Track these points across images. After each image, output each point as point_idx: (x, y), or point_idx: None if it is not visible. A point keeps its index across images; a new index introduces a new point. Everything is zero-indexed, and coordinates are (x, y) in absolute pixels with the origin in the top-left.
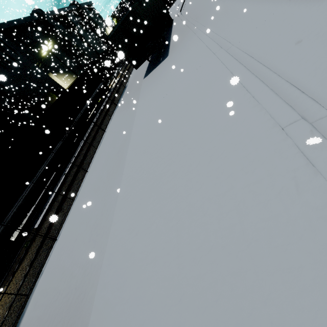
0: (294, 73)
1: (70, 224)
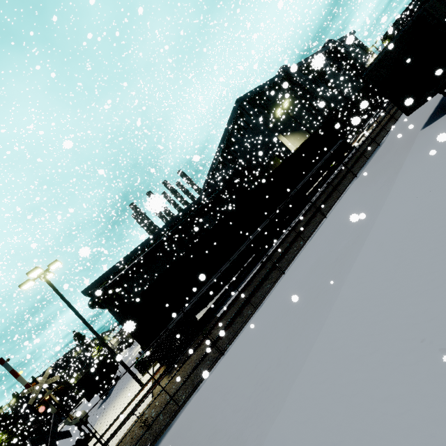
0: None
1: (241, 343)
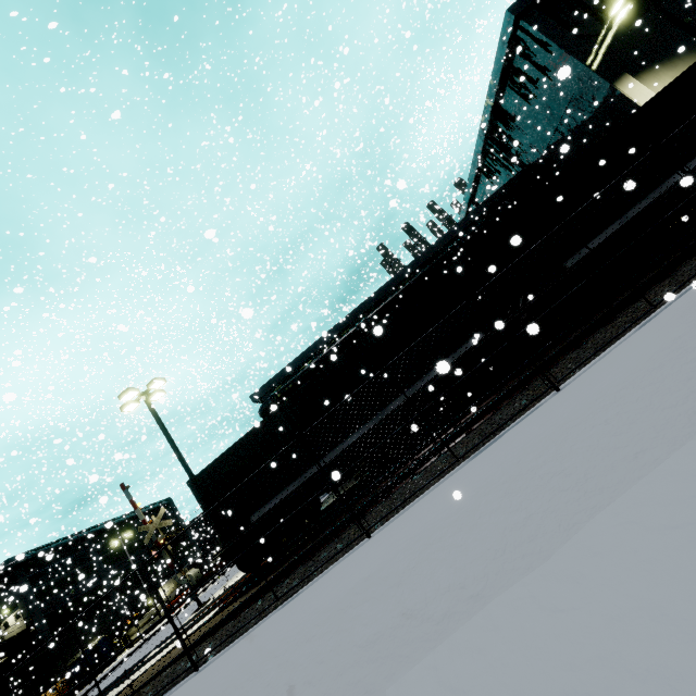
0: None
1: (198, 684)
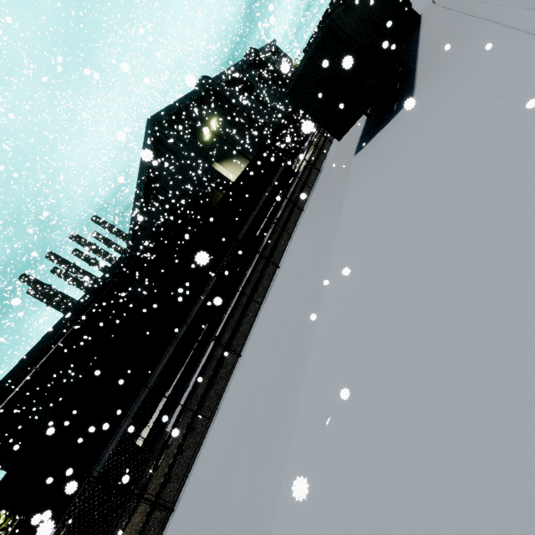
0: None
1: (195, 487)
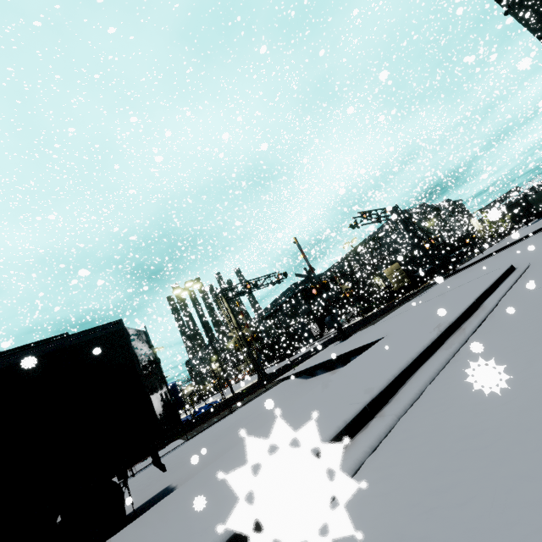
0: None
1: None
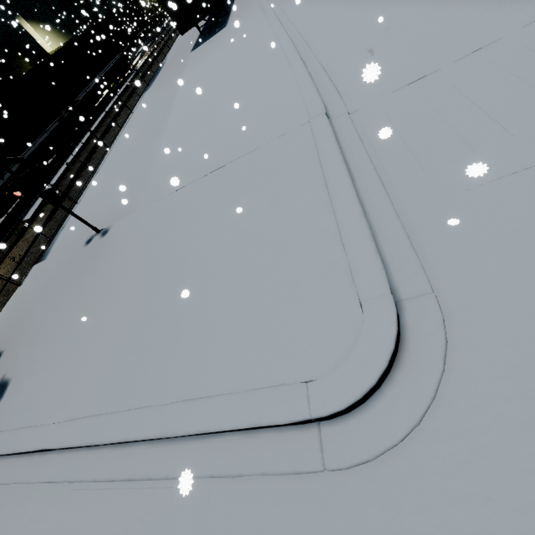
0: (313, 40)
1: (95, 187)
